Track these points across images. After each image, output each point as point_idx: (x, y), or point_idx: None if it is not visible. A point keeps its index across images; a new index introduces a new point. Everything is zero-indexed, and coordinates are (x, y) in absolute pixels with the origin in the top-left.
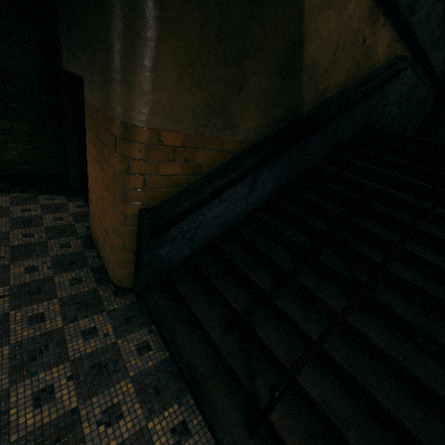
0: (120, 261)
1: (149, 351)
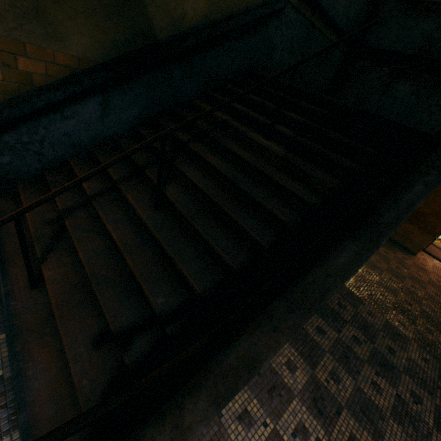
0: None
1: None
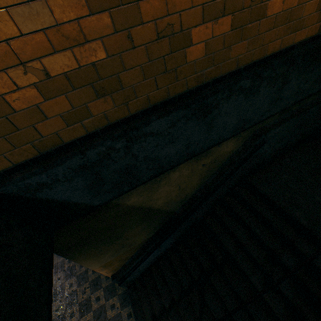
0: None
1: (131, 317)
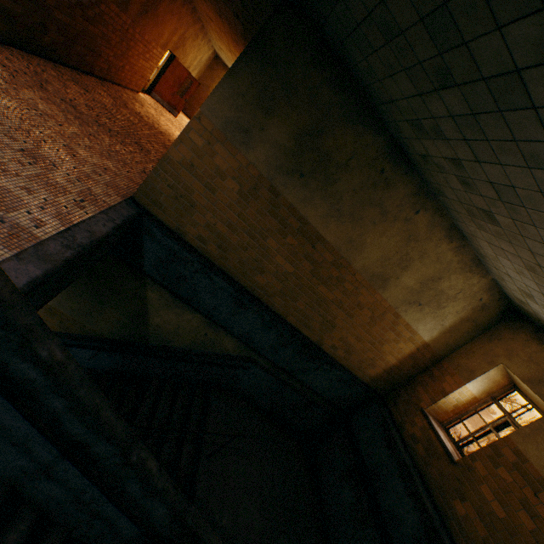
0: None
1: None
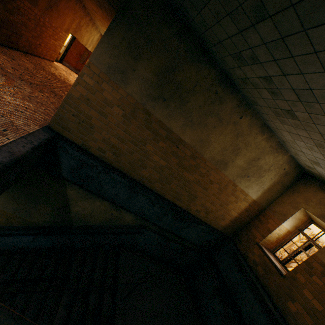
0: None
1: None
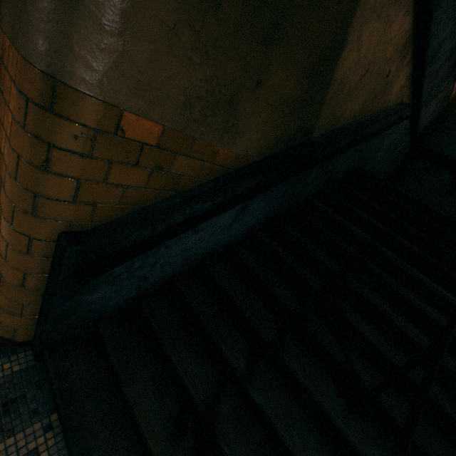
0: (12, 304)
1: None
